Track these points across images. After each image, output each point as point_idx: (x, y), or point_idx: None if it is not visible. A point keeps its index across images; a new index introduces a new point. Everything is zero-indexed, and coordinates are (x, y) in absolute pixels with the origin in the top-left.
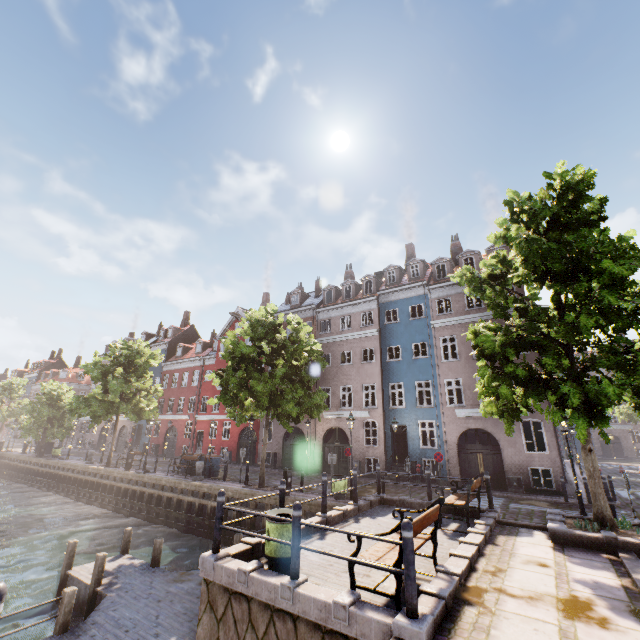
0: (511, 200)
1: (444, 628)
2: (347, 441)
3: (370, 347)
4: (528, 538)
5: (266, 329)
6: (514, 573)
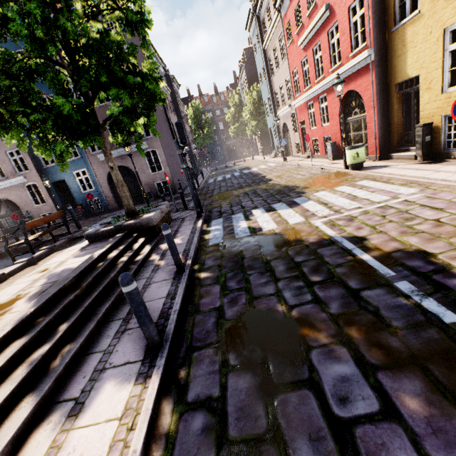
0: None
1: None
2: (19, 207)
3: None
4: (76, 246)
5: None
6: None
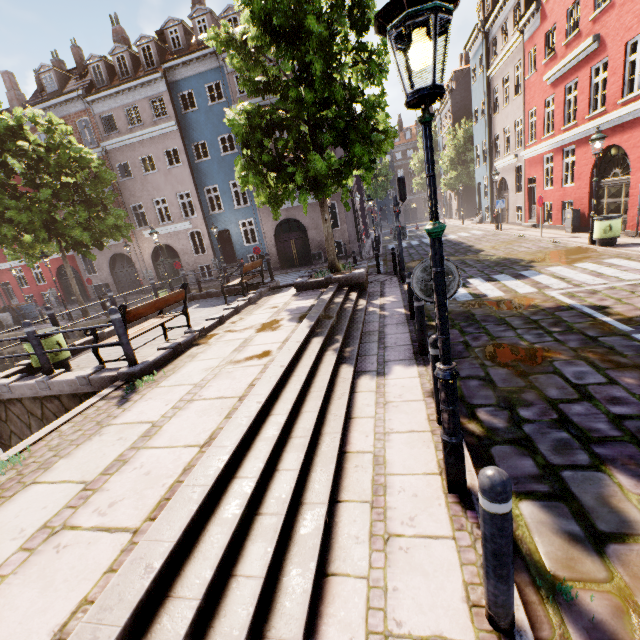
0: None
1: (165, 364)
2: (178, 256)
3: (173, 147)
4: (283, 293)
5: None
6: (249, 318)
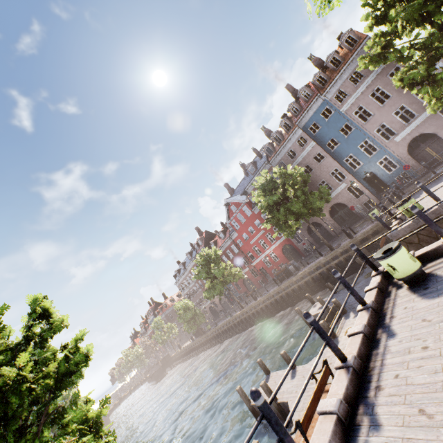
0: (365, 2)
1: None
2: (344, 206)
3: (316, 153)
4: None
5: (270, 184)
6: None
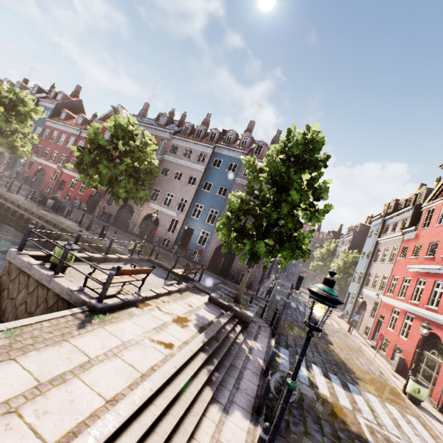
0: (292, 130)
1: (114, 310)
2: (158, 225)
3: (195, 176)
4: (200, 296)
5: (125, 134)
6: (173, 304)
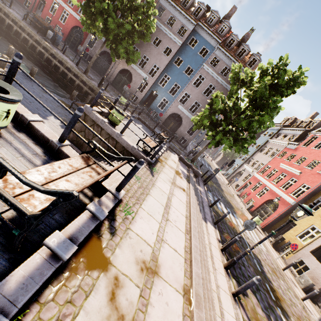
0: (283, 59)
1: (154, 164)
2: (130, 81)
3: (171, 48)
4: (174, 155)
5: None
6: (169, 161)
